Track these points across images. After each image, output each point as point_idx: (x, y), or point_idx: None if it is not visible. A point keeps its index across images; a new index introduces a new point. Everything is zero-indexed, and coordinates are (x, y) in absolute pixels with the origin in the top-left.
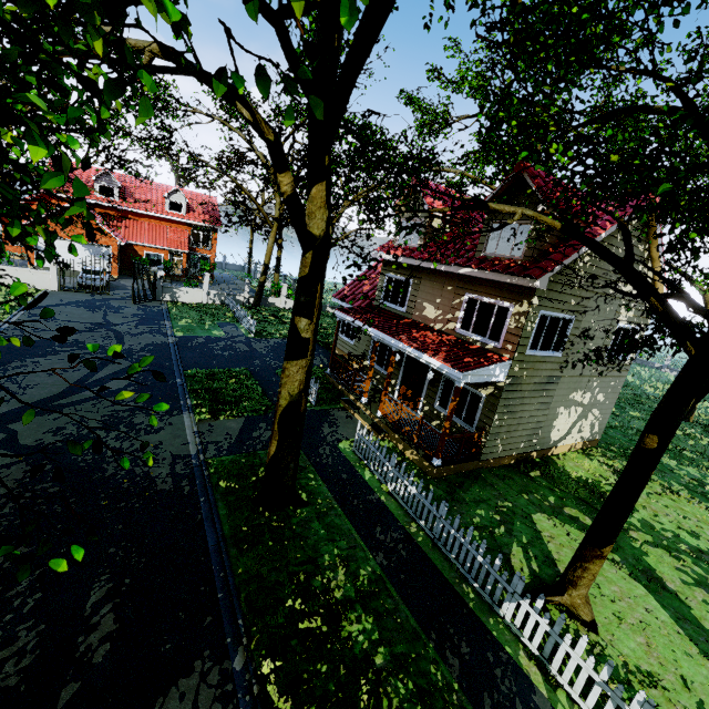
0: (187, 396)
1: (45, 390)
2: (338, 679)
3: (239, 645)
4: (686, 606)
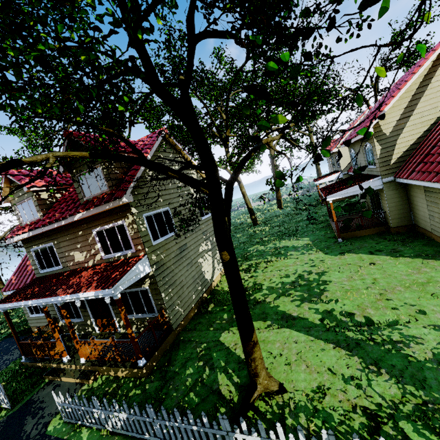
0: None
1: None
2: None
3: None
4: (306, 319)
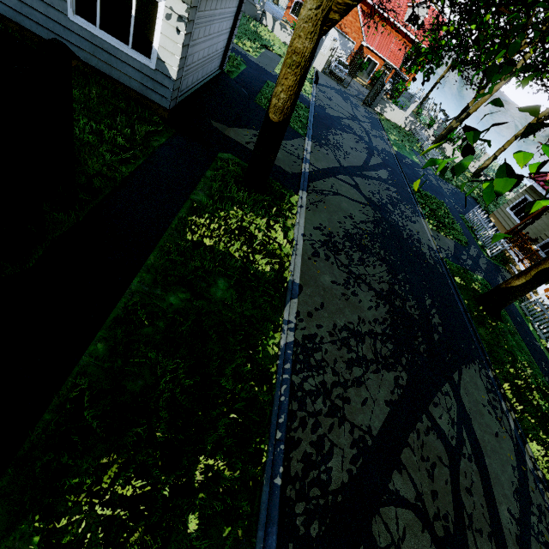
0: (419, 205)
1: (355, 160)
2: (537, 415)
3: (488, 367)
4: None
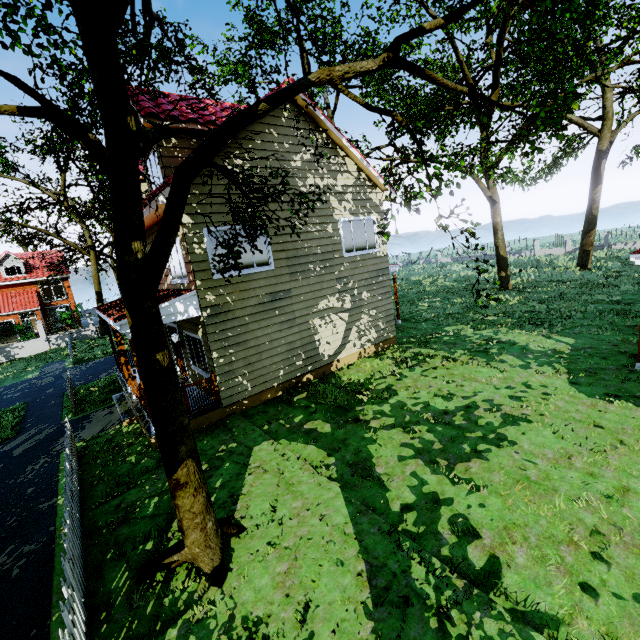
0: None
1: None
2: None
3: None
4: (383, 490)
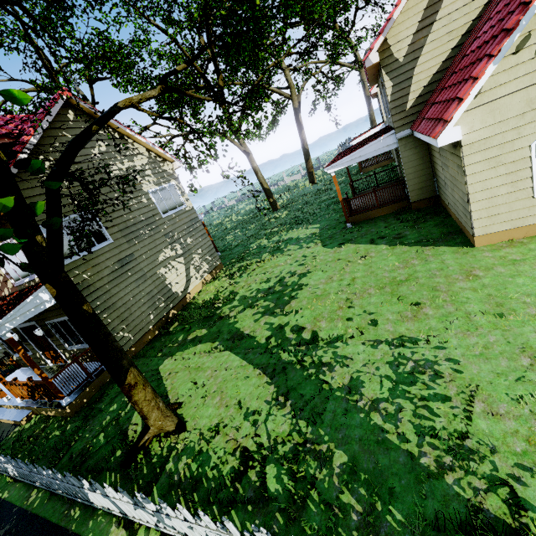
0: None
1: None
2: None
3: None
4: (253, 338)
